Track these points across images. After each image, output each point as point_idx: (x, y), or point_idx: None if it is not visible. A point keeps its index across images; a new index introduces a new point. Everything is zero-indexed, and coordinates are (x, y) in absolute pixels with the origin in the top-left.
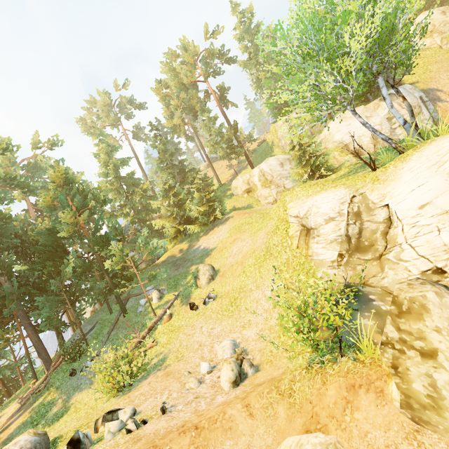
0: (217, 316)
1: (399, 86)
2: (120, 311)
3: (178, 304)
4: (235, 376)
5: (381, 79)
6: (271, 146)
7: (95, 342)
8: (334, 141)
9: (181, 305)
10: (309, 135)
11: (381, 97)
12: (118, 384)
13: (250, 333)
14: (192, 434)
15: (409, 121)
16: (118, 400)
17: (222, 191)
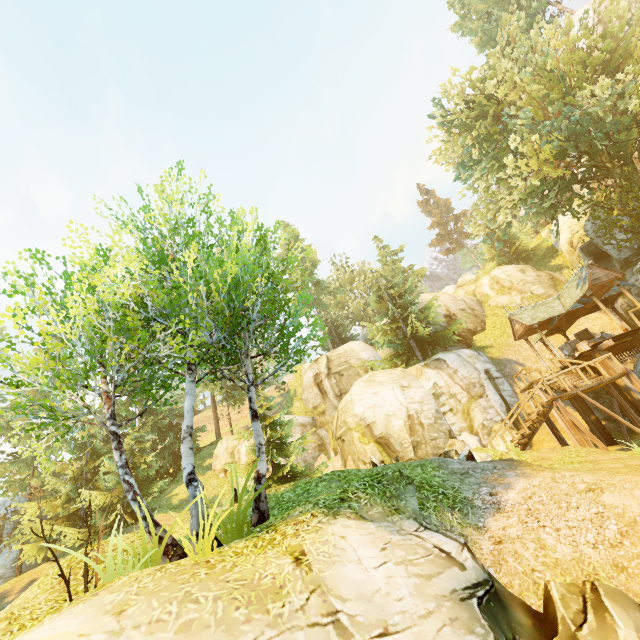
0: None
1: (453, 350)
2: None
3: None
4: None
5: (188, 379)
6: (292, 396)
7: None
8: (355, 414)
9: None
10: (337, 392)
11: (427, 361)
12: None
13: None
14: None
15: (465, 404)
16: None
17: (201, 457)
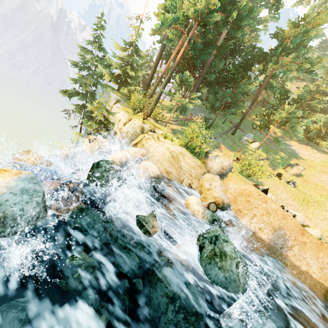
0: (292, 195)
1: None
2: (230, 129)
3: (267, 164)
4: (319, 238)
5: None
6: None
7: (213, 130)
8: None
9: (269, 166)
10: None
11: None
12: (249, 173)
13: (309, 223)
14: (318, 242)
15: None
16: (246, 179)
17: None
